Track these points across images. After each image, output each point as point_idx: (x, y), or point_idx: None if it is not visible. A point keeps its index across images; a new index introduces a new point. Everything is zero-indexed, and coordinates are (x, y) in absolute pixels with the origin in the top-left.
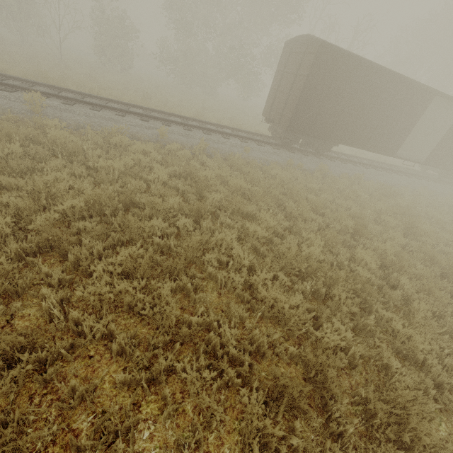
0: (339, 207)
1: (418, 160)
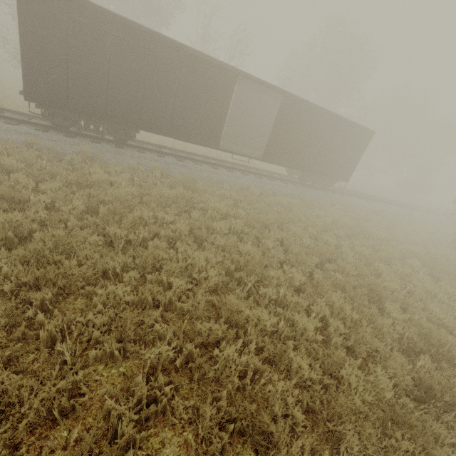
0: (24, 189)
1: (260, 157)
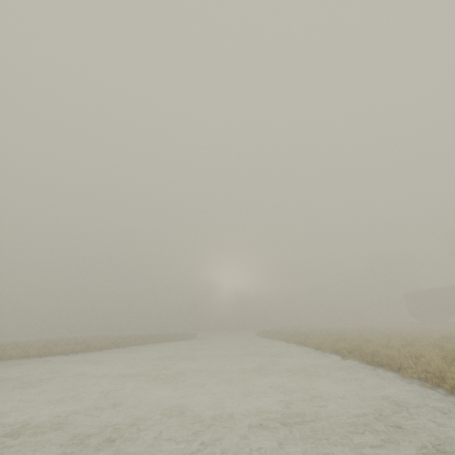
0: None
1: None
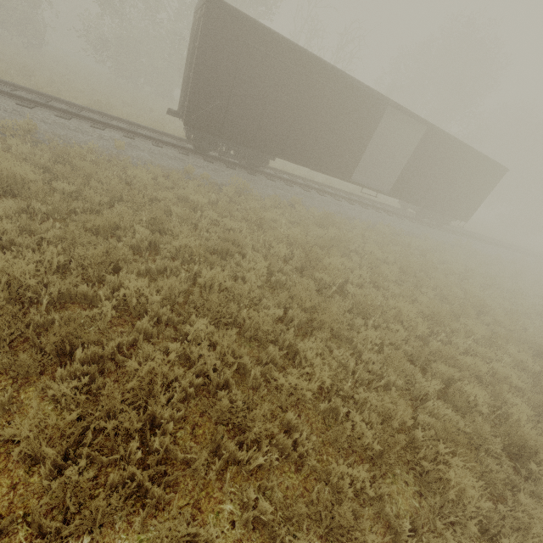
0: (222, 228)
1: (385, 190)
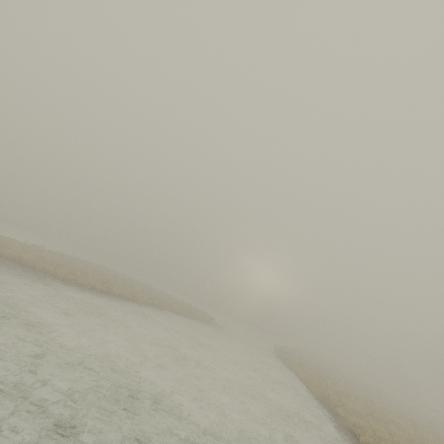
0: None
1: None
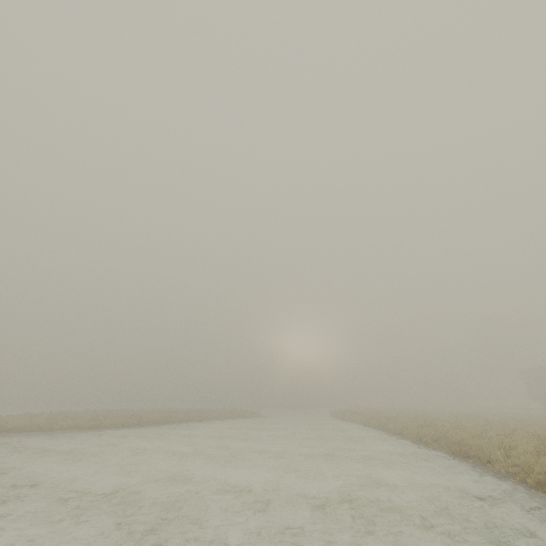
0: None
1: None
